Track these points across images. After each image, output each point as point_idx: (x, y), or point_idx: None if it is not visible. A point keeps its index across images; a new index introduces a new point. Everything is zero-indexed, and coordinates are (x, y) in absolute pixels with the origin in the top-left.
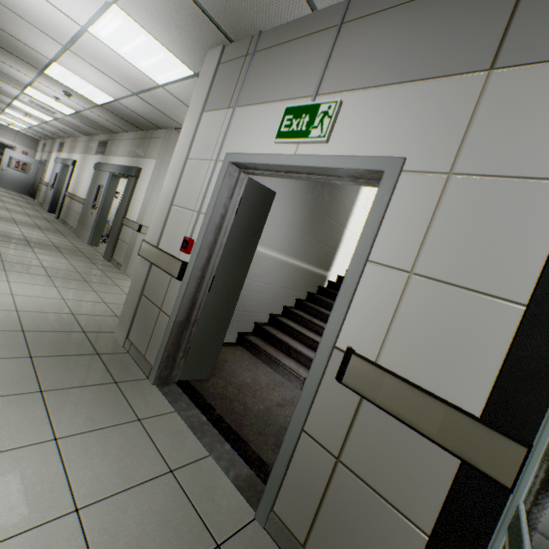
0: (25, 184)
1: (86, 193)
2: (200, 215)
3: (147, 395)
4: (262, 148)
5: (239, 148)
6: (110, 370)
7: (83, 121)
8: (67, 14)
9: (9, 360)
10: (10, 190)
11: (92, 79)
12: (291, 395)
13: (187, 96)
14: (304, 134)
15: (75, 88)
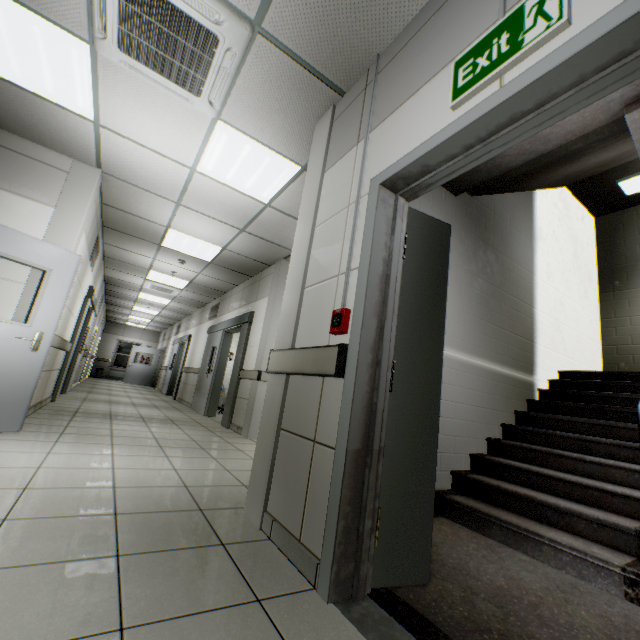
0: (147, 375)
1: (200, 361)
2: (350, 274)
3: (324, 630)
4: (429, 135)
5: (389, 163)
6: (244, 573)
7: (196, 290)
8: (177, 160)
9: (82, 564)
10: (135, 384)
11: (202, 231)
12: (618, 615)
13: (295, 204)
14: (510, 52)
15: (187, 252)
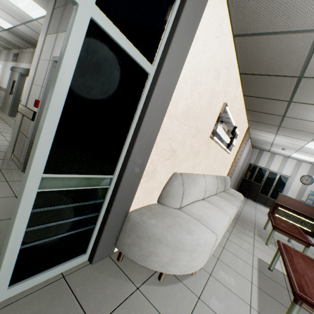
0: None
1: (7, 85)
2: (43, 88)
3: (16, 174)
4: None
5: (58, 54)
6: None
7: (1, 39)
8: None
9: None
10: None
11: None
12: None
13: None
14: None
15: None
